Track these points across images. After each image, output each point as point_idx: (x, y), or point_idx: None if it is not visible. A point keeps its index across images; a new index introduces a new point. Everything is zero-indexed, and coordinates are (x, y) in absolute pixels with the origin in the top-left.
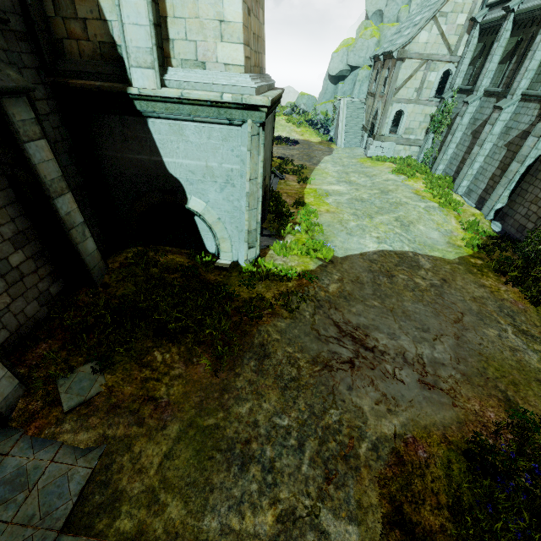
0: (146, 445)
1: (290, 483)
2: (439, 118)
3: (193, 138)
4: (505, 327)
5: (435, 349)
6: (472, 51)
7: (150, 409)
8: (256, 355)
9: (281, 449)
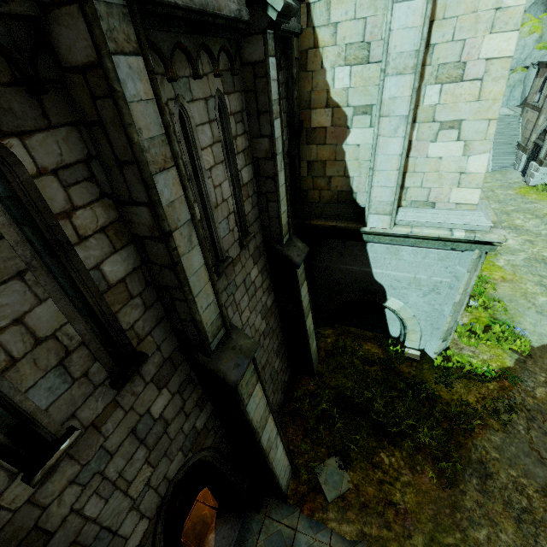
0: None
1: None
2: None
3: (407, 257)
4: None
5: None
6: None
7: (392, 514)
8: (476, 472)
9: None
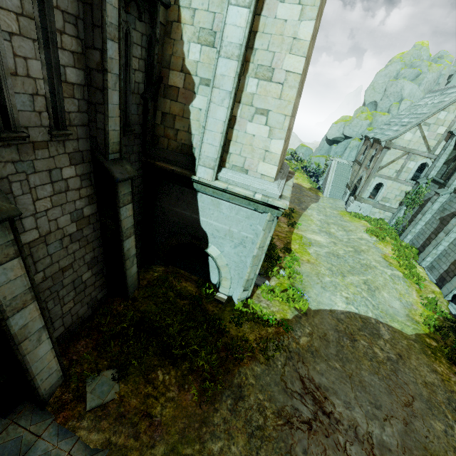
0: None
1: None
2: (413, 197)
3: (225, 211)
4: (451, 423)
5: (384, 431)
6: (448, 155)
7: (145, 425)
8: (233, 394)
9: None
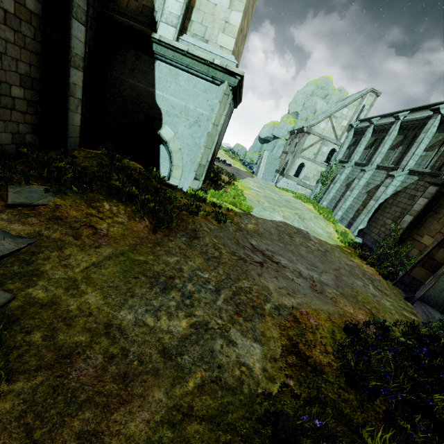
0: (77, 253)
1: (205, 307)
2: (326, 175)
3: (183, 83)
4: (367, 283)
5: (322, 276)
6: (349, 142)
7: (88, 232)
8: (188, 235)
9: (200, 288)
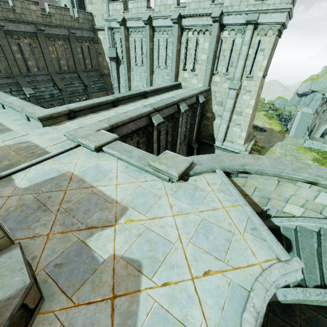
0: None
1: None
2: None
3: None
4: None
5: None
6: None
7: None
8: None
9: None
